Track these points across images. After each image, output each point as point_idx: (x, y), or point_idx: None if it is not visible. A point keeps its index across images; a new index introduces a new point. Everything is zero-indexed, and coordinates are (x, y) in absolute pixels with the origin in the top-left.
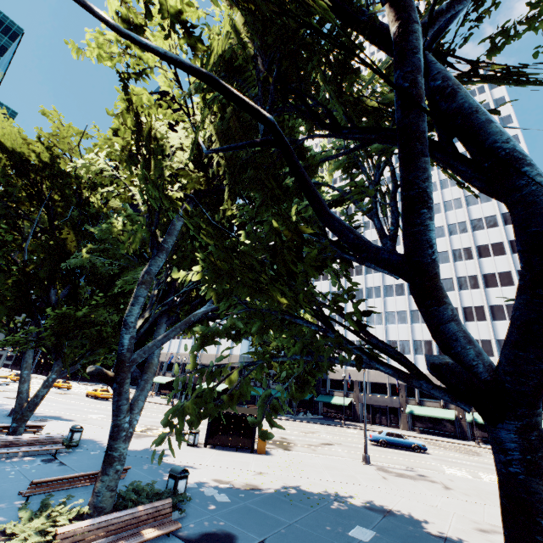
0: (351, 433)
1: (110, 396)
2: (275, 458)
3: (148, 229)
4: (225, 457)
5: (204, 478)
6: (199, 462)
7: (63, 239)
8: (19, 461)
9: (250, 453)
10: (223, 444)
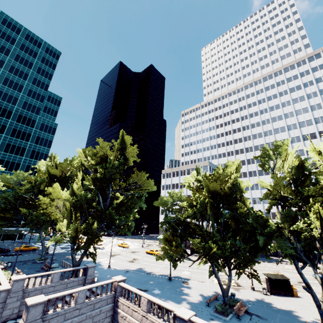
0: (292, 269)
1: (160, 253)
2: (306, 300)
3: (322, 245)
4: (290, 302)
5: (311, 318)
6: (290, 307)
7: (230, 223)
8: (243, 315)
9: (292, 297)
10: (278, 293)
